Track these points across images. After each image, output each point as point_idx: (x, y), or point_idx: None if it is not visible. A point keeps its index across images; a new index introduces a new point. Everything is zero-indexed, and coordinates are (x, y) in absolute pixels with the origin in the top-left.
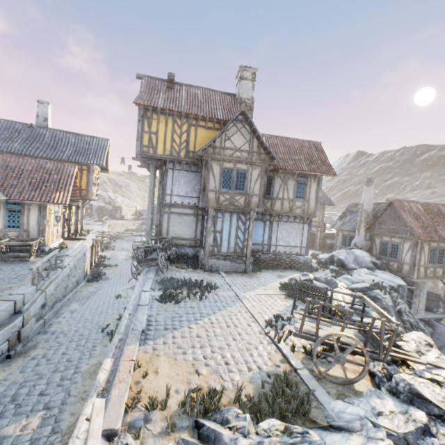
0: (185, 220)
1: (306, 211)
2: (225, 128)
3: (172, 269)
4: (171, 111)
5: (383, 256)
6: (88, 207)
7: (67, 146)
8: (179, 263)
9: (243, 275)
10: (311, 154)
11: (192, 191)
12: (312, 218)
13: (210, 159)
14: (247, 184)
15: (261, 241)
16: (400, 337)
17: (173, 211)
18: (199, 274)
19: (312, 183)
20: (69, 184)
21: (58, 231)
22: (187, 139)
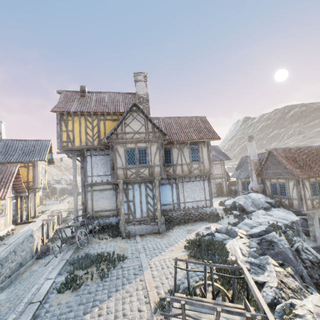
0: (106, 195)
1: (203, 170)
2: (122, 118)
3: (94, 241)
4: (82, 112)
5: (275, 195)
6: (53, 190)
7: (16, 150)
8: (104, 233)
9: (156, 236)
10: (199, 126)
11: (109, 170)
12: (216, 172)
13: (115, 143)
14: (149, 158)
15: (171, 201)
16: (294, 314)
17: (95, 189)
18: (116, 243)
19: (203, 148)
20: (9, 181)
21: (7, 220)
22: (98, 131)
